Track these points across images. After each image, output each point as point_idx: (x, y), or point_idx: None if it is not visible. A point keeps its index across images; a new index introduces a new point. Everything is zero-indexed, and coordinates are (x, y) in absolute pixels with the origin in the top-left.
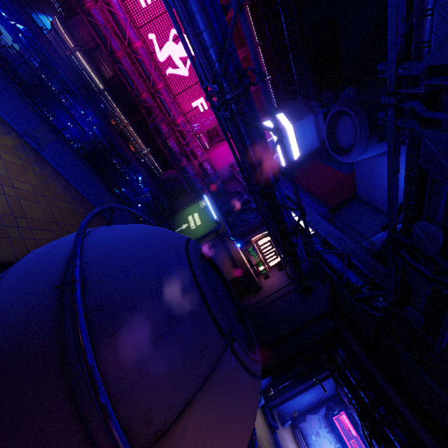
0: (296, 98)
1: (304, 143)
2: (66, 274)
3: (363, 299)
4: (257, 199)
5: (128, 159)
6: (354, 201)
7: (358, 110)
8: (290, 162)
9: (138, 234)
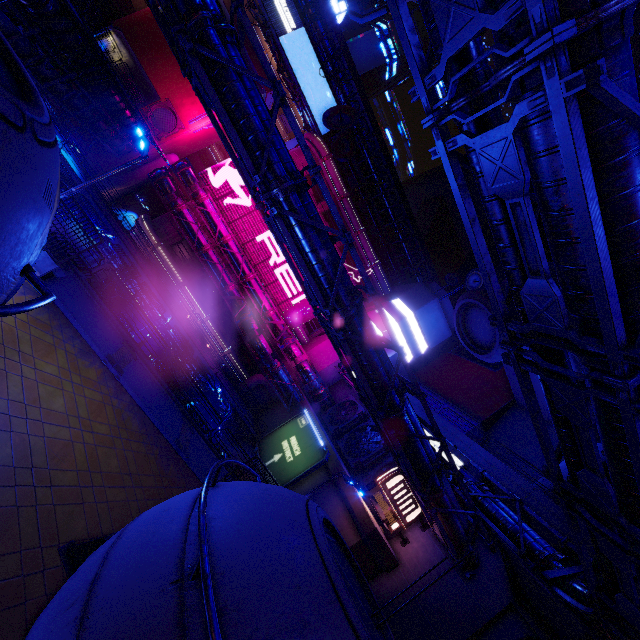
0: (413, 278)
1: (431, 332)
2: (183, 563)
3: (559, 580)
4: (381, 425)
5: (206, 366)
6: (514, 410)
7: (489, 304)
8: (417, 356)
9: (252, 501)
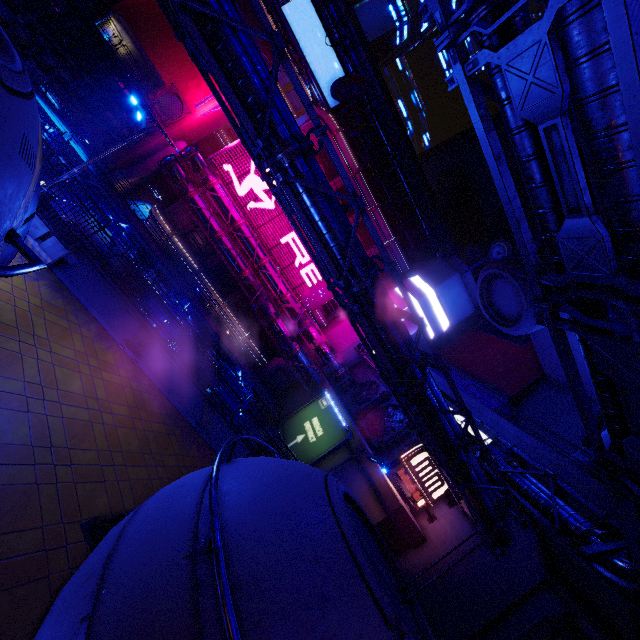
0: (432, 255)
1: (452, 309)
2: (196, 537)
3: (597, 556)
4: (403, 401)
5: (225, 351)
6: (543, 385)
7: (515, 273)
8: (438, 334)
9: (268, 476)
